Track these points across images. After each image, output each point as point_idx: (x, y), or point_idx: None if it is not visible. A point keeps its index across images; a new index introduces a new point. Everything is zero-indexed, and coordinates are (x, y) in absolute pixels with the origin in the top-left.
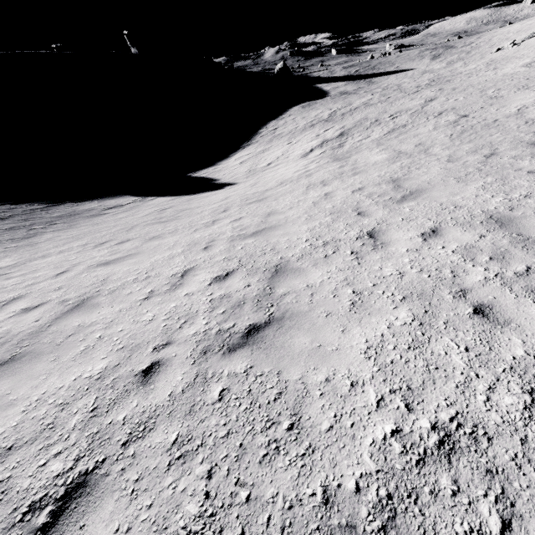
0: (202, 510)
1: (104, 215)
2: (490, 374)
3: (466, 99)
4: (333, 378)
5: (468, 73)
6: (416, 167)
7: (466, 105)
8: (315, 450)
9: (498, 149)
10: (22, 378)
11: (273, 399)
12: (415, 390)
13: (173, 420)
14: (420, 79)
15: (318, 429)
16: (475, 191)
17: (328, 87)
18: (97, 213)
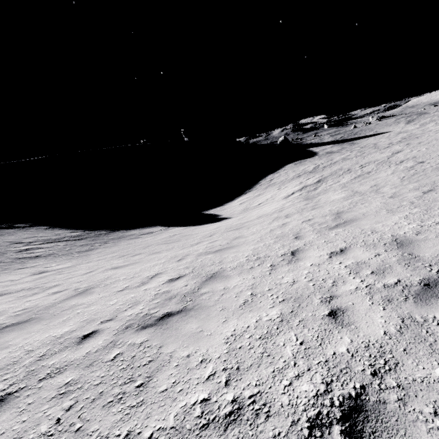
0: (48, 430)
1: (138, 238)
2: (305, 365)
3: (427, 149)
4: (193, 355)
5: (437, 130)
6: (362, 202)
7: (425, 154)
8: (143, 404)
9: (438, 186)
10: (23, 332)
11: (143, 364)
12: (240, 370)
13: (76, 369)
14: (394, 138)
15: (156, 389)
16: (397, 219)
17: (318, 149)
18: (135, 237)
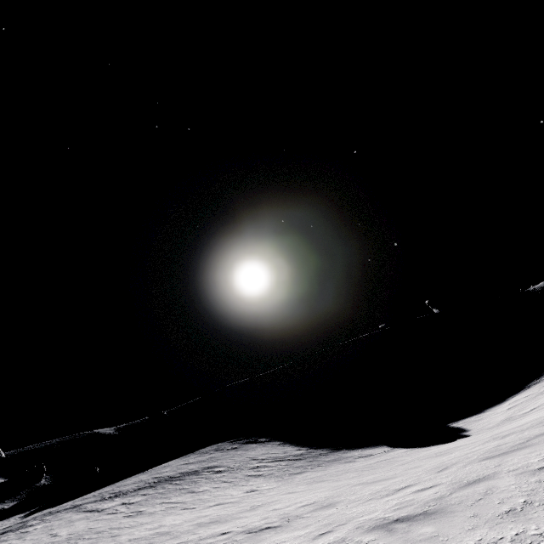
0: None
1: (352, 462)
2: None
3: None
4: None
5: None
6: None
7: None
8: None
9: None
10: (207, 527)
11: None
12: None
13: None
14: None
15: None
16: None
17: None
18: (349, 460)
